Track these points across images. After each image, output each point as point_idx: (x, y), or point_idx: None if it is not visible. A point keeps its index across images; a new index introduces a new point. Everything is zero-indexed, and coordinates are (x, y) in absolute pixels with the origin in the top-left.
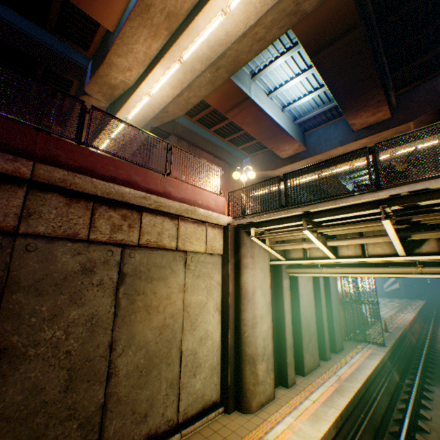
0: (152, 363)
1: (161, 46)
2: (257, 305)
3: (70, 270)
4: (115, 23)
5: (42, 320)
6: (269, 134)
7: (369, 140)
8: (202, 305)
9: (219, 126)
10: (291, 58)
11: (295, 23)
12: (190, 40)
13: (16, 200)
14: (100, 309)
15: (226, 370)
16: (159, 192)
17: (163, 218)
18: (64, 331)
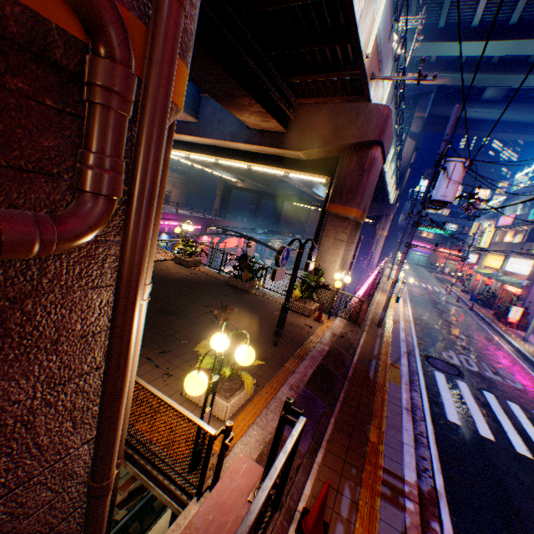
0: None
1: None
2: None
3: None
4: None
5: None
6: None
7: (262, 149)
8: None
9: None
10: None
11: None
12: None
13: None
14: None
15: None
16: None
17: None
18: None
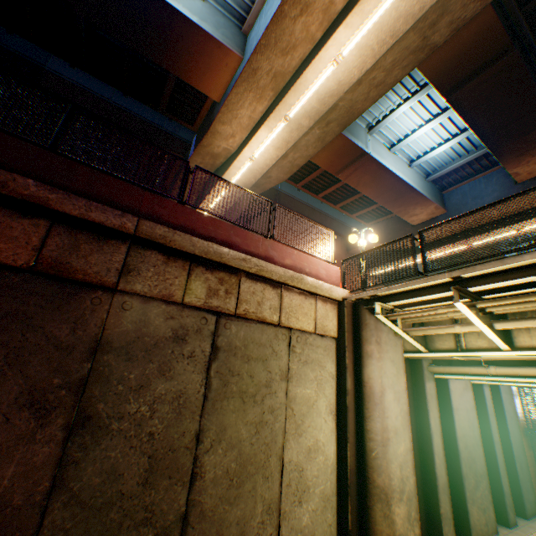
0: (245, 471)
1: (266, 108)
2: (388, 413)
3: (161, 335)
4: (221, 93)
5: (128, 389)
6: (392, 195)
7: None
8: (310, 403)
9: (329, 191)
10: (418, 102)
11: (423, 59)
12: (297, 96)
13: (118, 255)
14: (188, 386)
15: (345, 506)
16: (260, 256)
17: (264, 285)
18: (149, 406)
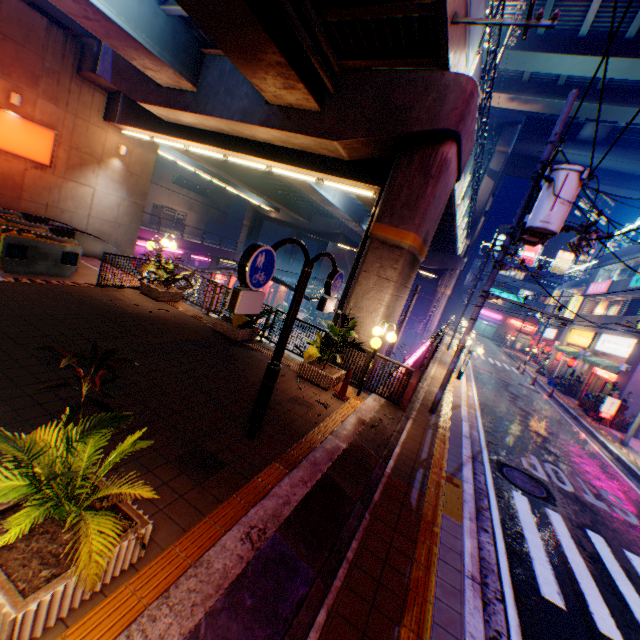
0: None
1: None
2: None
3: None
4: None
5: None
6: (73, 5)
7: (286, 138)
8: None
9: None
10: None
11: None
12: None
13: None
14: None
15: None
16: None
17: None
18: None
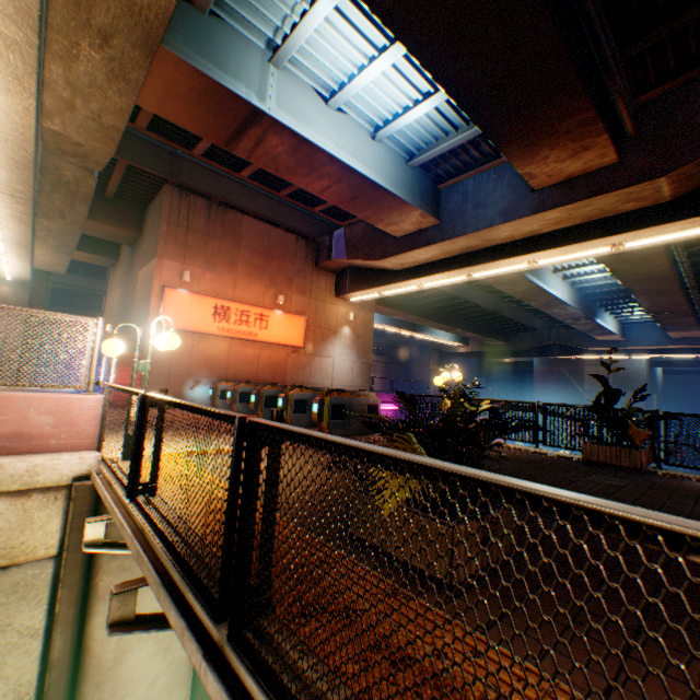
0: None
1: None
2: (130, 686)
3: None
4: None
5: None
6: (346, 191)
7: (566, 213)
8: None
9: (255, 168)
10: (354, 1)
11: None
12: None
13: None
14: None
15: None
16: None
17: None
18: None
